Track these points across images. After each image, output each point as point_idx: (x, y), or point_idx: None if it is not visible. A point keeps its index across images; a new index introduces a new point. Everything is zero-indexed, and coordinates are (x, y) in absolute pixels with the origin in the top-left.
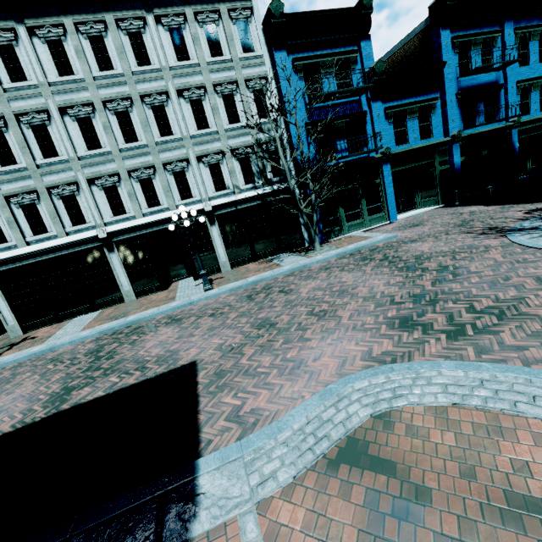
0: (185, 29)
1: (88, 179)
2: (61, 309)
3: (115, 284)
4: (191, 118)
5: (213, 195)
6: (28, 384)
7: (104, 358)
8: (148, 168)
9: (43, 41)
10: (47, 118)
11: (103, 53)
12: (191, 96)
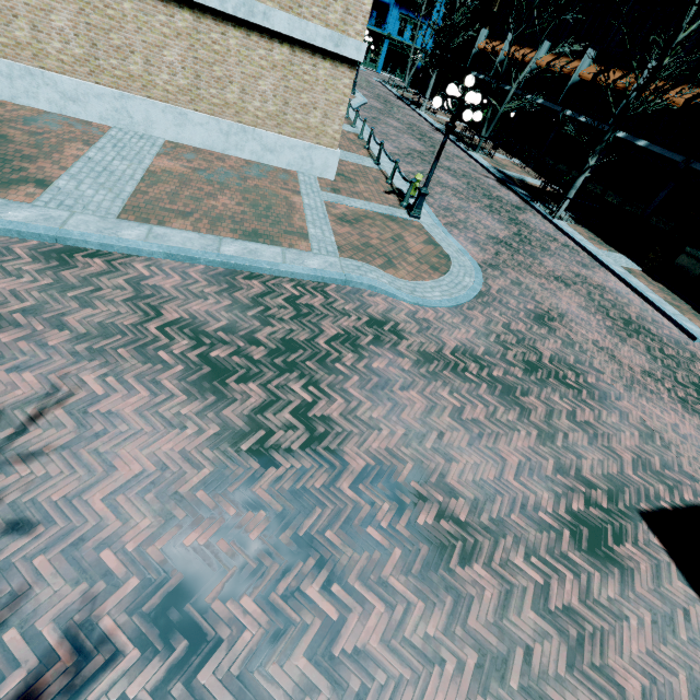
0: None
1: None
2: None
3: None
4: None
5: None
6: None
7: None
8: None
9: None
10: None
11: None
12: None
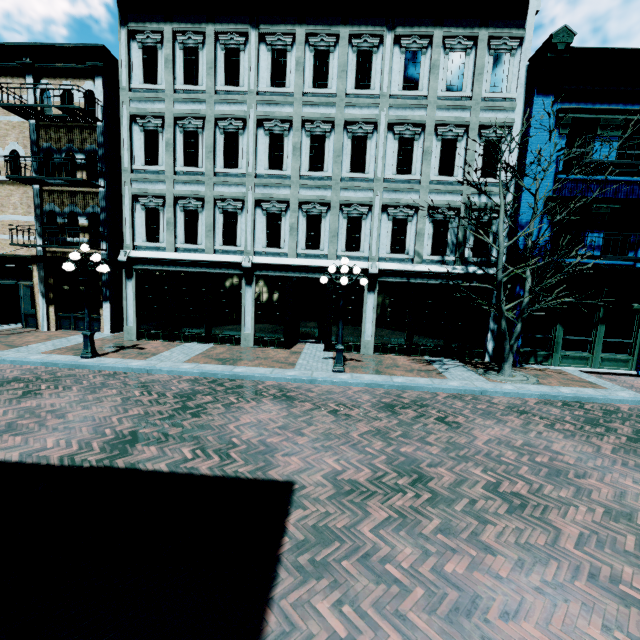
0: (426, 54)
1: (256, 200)
2: (178, 328)
3: (238, 322)
4: (394, 158)
5: (385, 256)
6: (106, 405)
7: (190, 412)
8: (322, 205)
9: (269, 49)
10: (243, 127)
11: (323, 69)
12: (403, 132)
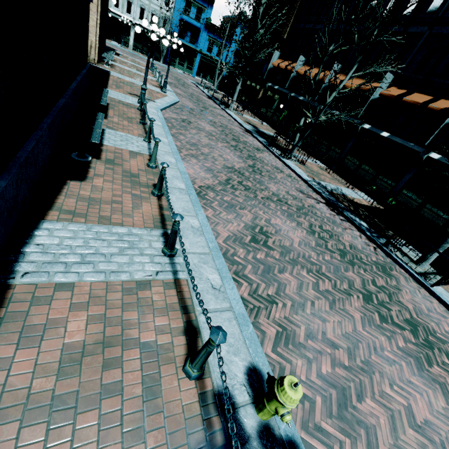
0: None
1: None
2: None
3: None
4: None
5: (138, 19)
6: None
7: None
8: None
9: None
10: None
11: None
12: None
